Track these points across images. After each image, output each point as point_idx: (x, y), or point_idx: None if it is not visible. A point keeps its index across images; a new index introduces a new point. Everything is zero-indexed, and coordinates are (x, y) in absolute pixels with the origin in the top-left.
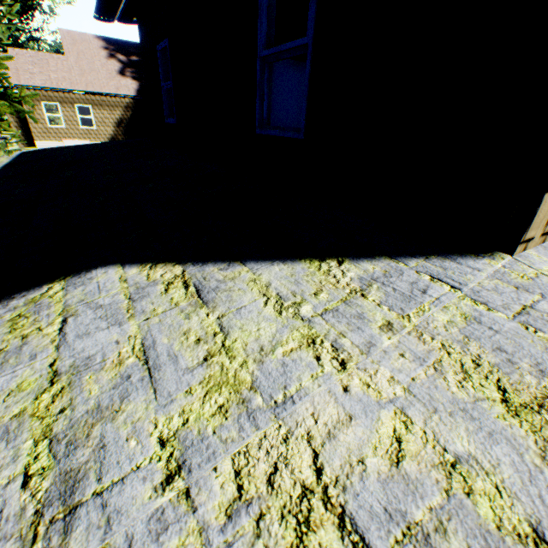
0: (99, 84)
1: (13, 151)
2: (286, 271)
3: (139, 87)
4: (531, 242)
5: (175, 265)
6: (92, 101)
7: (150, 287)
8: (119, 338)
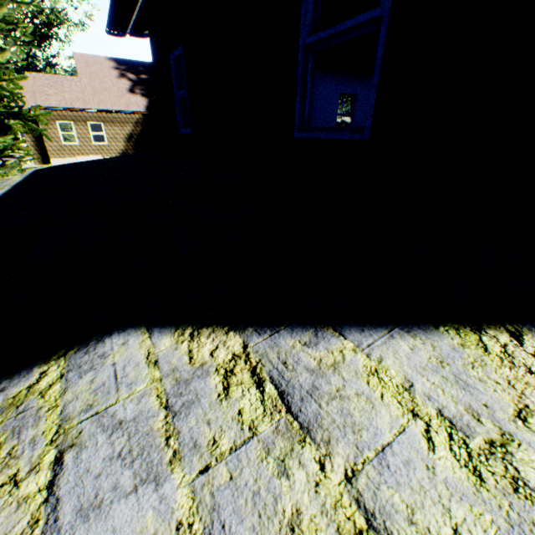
0: (111, 102)
1: (27, 169)
2: (425, 353)
3: (148, 103)
4: None
5: (228, 333)
6: (104, 118)
7: (197, 379)
8: (158, 529)
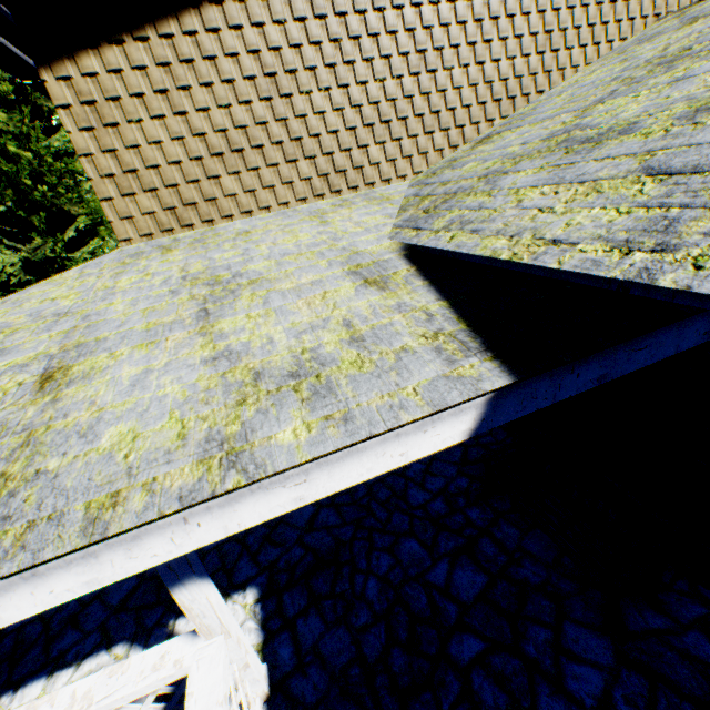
0: None
1: None
2: None
3: None
4: (135, 241)
5: None
6: None
7: None
8: None
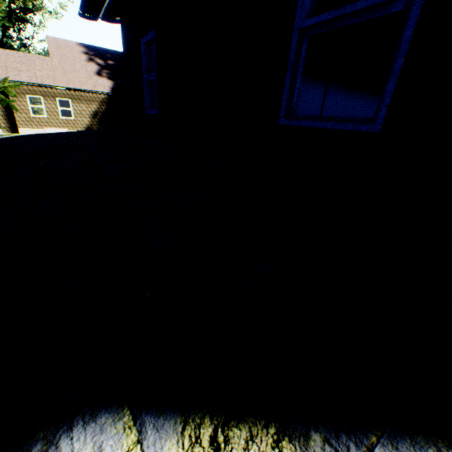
0: (79, 82)
1: None
2: None
3: (113, 86)
4: None
5: (279, 444)
6: (72, 96)
7: None
8: None
